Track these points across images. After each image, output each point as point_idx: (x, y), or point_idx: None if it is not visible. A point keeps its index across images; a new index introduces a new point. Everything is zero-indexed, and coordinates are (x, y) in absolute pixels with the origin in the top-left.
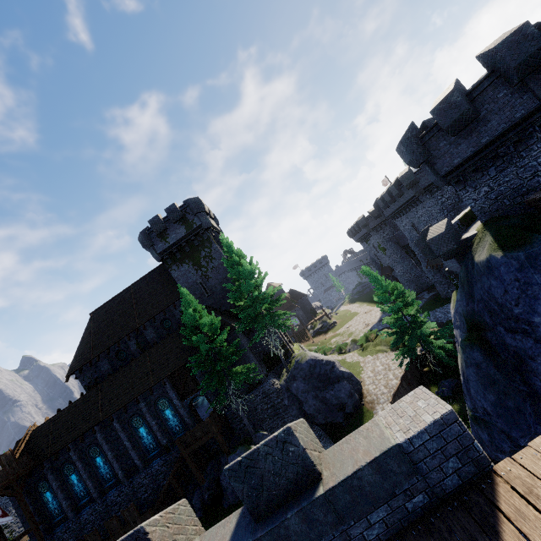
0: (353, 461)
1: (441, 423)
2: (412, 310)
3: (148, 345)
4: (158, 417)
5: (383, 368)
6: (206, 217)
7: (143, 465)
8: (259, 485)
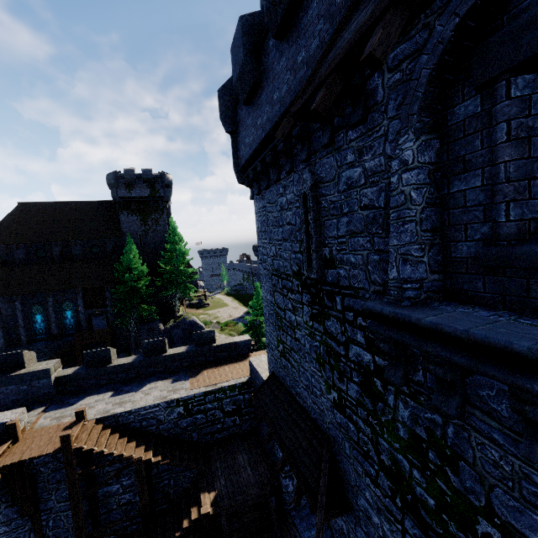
0: (225, 342)
1: (247, 340)
2: (261, 319)
3: (70, 257)
4: (59, 313)
5: None
6: (170, 193)
7: (27, 342)
8: (200, 339)
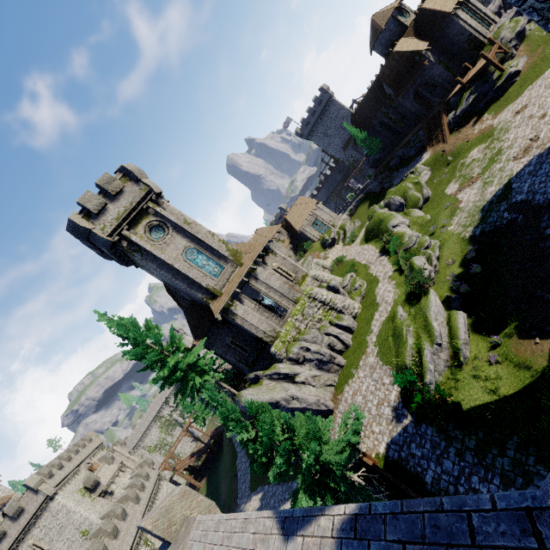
0: None
1: None
2: (307, 454)
3: None
4: None
5: (359, 404)
6: (98, 237)
7: None
8: None
